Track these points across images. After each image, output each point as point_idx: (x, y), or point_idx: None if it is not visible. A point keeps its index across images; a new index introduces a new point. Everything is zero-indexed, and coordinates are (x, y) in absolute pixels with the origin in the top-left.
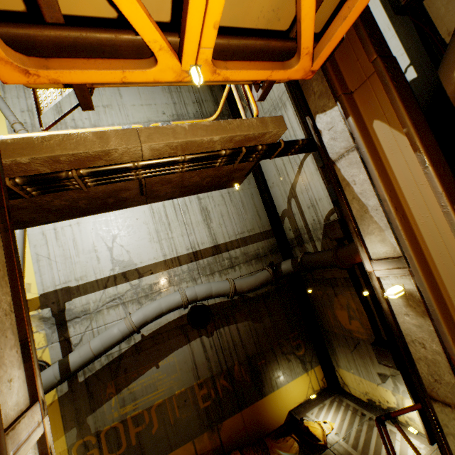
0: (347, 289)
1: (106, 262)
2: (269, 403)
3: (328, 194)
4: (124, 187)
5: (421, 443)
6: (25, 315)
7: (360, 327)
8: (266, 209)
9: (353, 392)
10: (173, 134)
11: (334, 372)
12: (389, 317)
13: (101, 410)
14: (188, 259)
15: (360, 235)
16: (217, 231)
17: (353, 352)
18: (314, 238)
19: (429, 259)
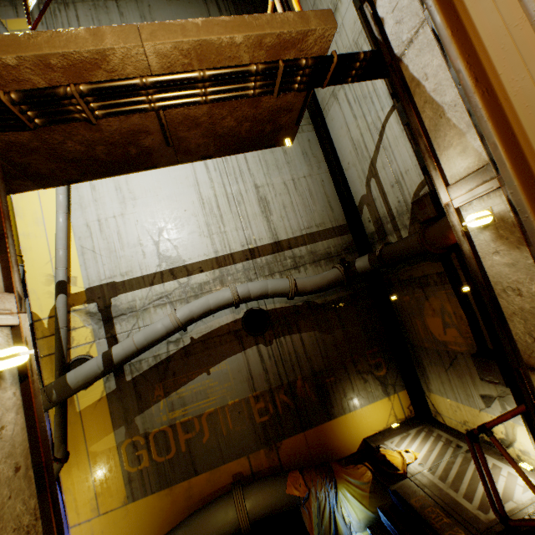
0: (441, 288)
1: (153, 257)
2: (339, 427)
3: (417, 162)
4: (143, 127)
5: None
6: (2, 207)
7: (457, 336)
8: (340, 199)
9: (448, 422)
10: (182, 31)
11: (424, 399)
12: (471, 262)
13: (149, 412)
14: (243, 256)
15: (433, 155)
16: (278, 225)
17: (449, 370)
18: (399, 226)
19: (525, 147)
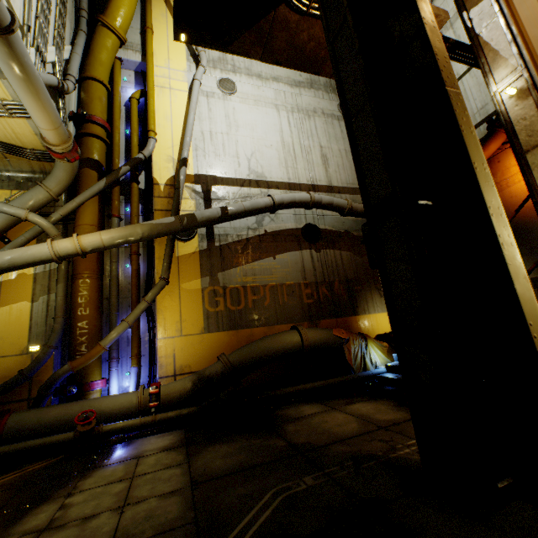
0: None
1: (245, 169)
2: (360, 322)
3: None
4: None
5: None
6: None
7: None
8: None
9: None
10: None
11: None
12: (504, 114)
13: (228, 272)
14: (307, 188)
15: (490, 72)
16: (333, 176)
17: None
18: None
19: (534, 55)
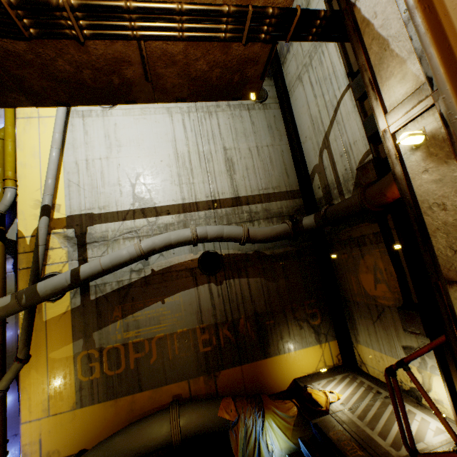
0: (375, 247)
1: (128, 197)
2: (273, 365)
3: (364, 133)
4: (125, 56)
5: None
6: None
7: (386, 291)
8: (296, 168)
9: (371, 371)
10: None
11: (352, 349)
12: (402, 183)
13: (106, 329)
14: (206, 206)
15: (376, 86)
16: (240, 183)
17: (376, 323)
18: (344, 191)
19: None
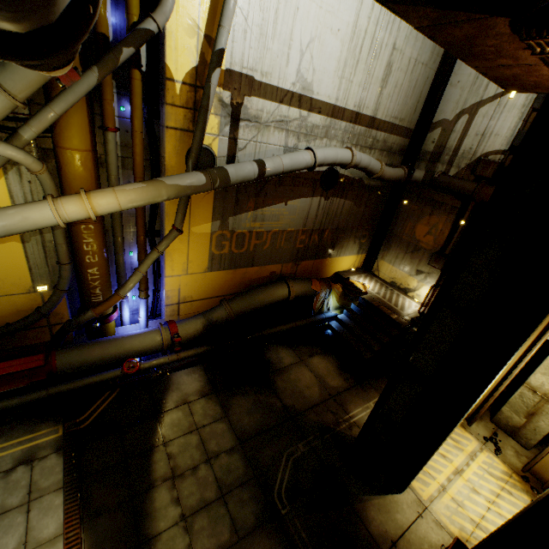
0: (446, 215)
1: (292, 71)
2: (330, 263)
3: (509, 136)
4: (523, 60)
5: (419, 305)
6: None
7: (431, 241)
8: (425, 105)
9: (381, 276)
10: None
11: (374, 262)
12: None
13: (239, 217)
14: (350, 117)
15: None
16: (383, 102)
17: (407, 254)
18: (454, 164)
19: None
